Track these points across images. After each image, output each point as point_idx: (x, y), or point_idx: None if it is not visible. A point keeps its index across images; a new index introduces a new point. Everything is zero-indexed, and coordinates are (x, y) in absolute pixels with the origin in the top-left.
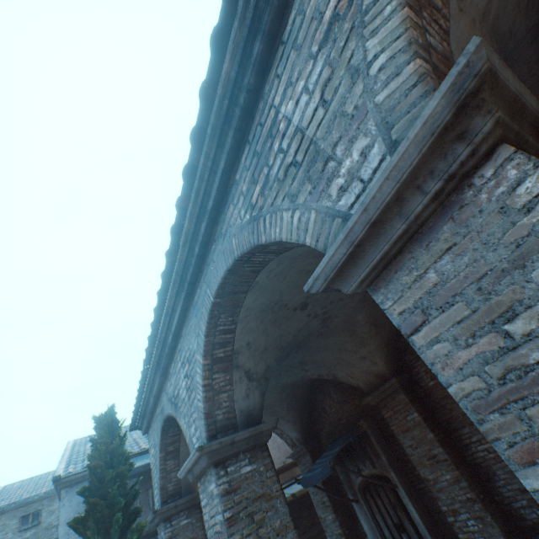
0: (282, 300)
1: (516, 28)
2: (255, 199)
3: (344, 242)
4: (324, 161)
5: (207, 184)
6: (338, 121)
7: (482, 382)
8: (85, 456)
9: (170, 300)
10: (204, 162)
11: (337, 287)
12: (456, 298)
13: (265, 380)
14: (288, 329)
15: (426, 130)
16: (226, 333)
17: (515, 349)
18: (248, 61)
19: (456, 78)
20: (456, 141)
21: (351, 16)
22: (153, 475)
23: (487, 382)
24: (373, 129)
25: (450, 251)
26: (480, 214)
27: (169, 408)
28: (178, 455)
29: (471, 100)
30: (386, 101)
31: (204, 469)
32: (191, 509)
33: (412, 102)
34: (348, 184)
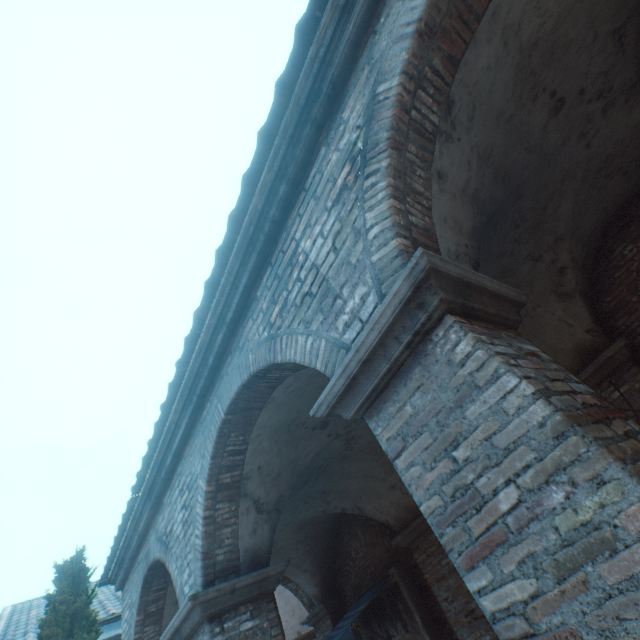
0: (300, 417)
1: (496, 195)
2: (274, 318)
3: (342, 374)
4: (334, 297)
5: (228, 296)
6: (345, 268)
7: (441, 500)
8: (28, 626)
9: (175, 414)
10: (226, 276)
11: (339, 413)
12: (424, 428)
13: (277, 511)
14: (306, 451)
15: (396, 300)
16: (235, 454)
17: (460, 472)
18: (275, 198)
19: (411, 270)
20: (418, 308)
21: (356, 190)
22: None
23: (444, 500)
24: (370, 281)
25: (419, 389)
26: (436, 363)
27: (158, 550)
28: (161, 618)
29: (423, 284)
30: (379, 262)
31: (195, 626)
32: None
33: (395, 268)
34: (351, 321)
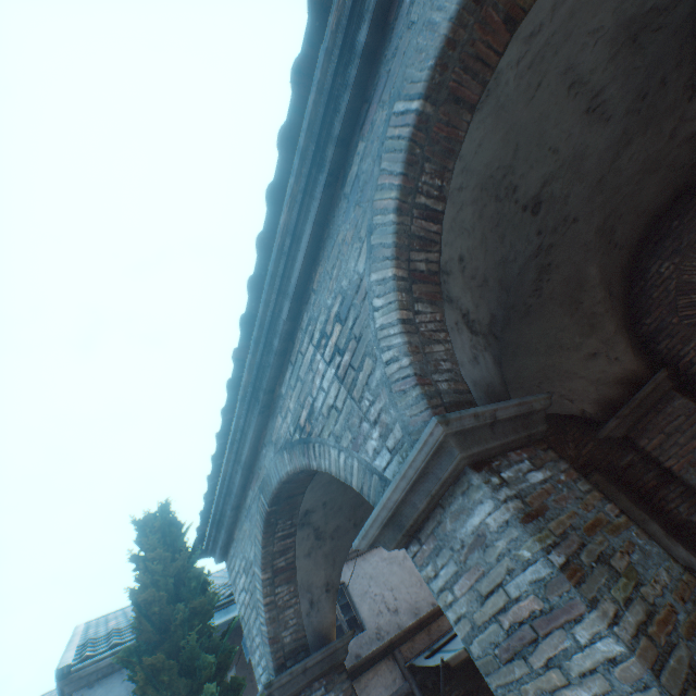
0: (513, 171)
1: None
2: None
3: None
4: None
5: None
6: None
7: None
8: (109, 634)
9: (290, 211)
10: None
11: None
12: None
13: (494, 339)
14: (512, 253)
15: None
16: (427, 219)
17: None
18: None
19: None
20: None
21: None
22: (247, 626)
23: None
24: None
25: None
26: None
27: (285, 465)
28: (294, 576)
29: None
30: None
31: (439, 491)
32: (331, 676)
33: None
34: None
